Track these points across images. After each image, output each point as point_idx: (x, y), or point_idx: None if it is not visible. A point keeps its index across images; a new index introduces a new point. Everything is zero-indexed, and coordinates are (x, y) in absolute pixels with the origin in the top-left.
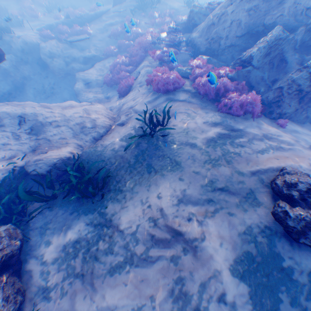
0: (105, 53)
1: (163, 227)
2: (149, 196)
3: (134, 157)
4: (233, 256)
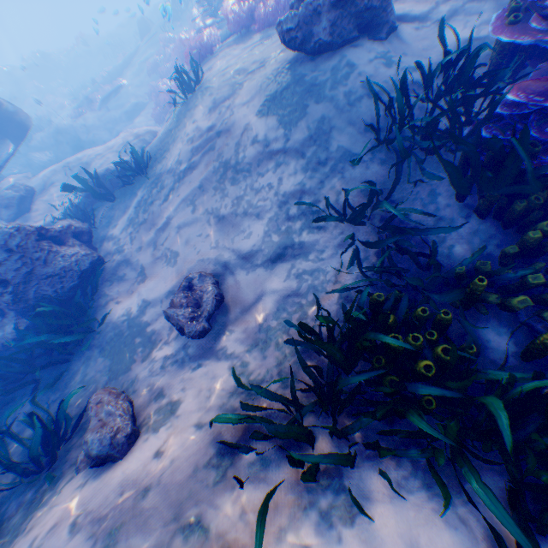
0: (149, 96)
1: (200, 137)
2: (187, 129)
3: (175, 123)
4: (259, 105)
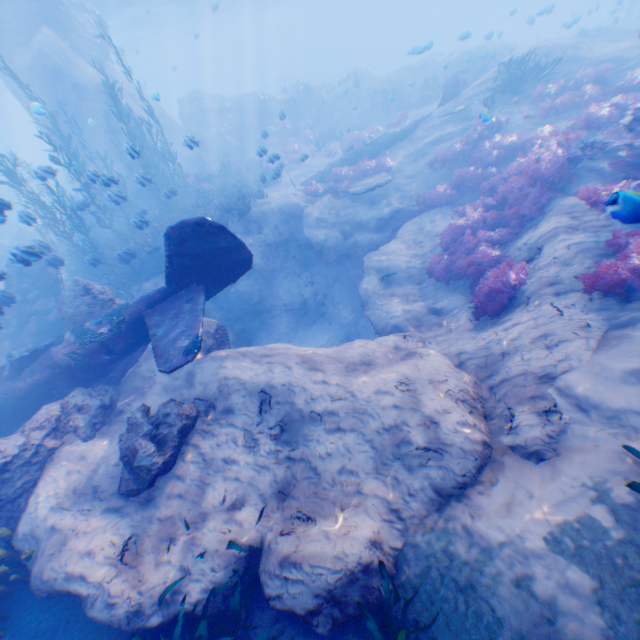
0: (421, 203)
1: None
2: None
3: None
4: None
